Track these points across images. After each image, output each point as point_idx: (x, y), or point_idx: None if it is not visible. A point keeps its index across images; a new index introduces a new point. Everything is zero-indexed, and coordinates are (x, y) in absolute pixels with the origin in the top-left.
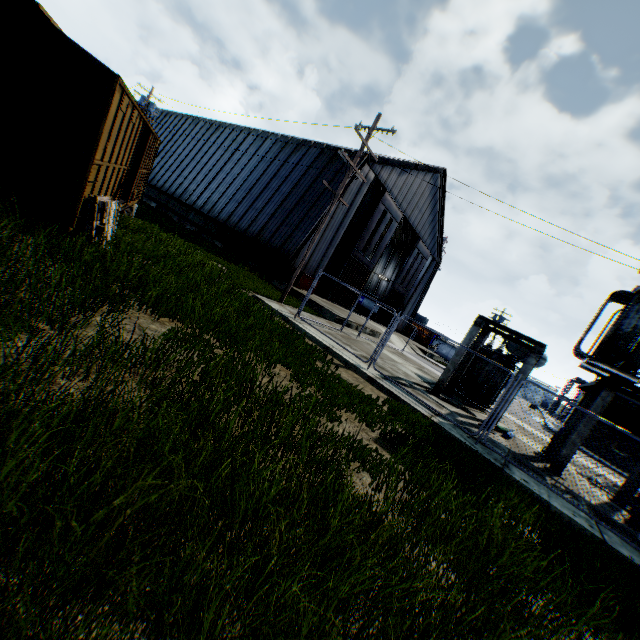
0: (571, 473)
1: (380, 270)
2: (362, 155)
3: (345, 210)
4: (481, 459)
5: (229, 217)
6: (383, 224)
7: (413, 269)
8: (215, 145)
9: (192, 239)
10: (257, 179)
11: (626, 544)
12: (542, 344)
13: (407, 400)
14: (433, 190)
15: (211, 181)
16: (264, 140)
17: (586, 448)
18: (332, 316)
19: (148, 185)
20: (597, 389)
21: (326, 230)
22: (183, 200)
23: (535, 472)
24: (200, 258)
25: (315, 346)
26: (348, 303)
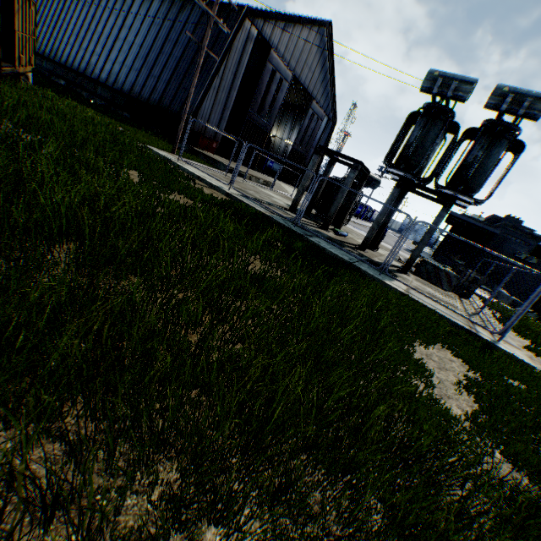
0: (384, 256)
1: (286, 136)
2: (241, 9)
3: (233, 71)
4: (287, 228)
5: (132, 88)
6: (274, 85)
7: (310, 130)
8: (107, 11)
9: (96, 108)
10: (151, 45)
11: (373, 269)
12: (359, 161)
13: (251, 205)
14: (321, 47)
15: (110, 52)
16: (152, 0)
17: (437, 261)
18: (225, 167)
19: (53, 63)
20: (401, 194)
21: (218, 93)
22: (88, 75)
23: (339, 244)
24: (89, 114)
25: (182, 172)
26: (252, 164)
